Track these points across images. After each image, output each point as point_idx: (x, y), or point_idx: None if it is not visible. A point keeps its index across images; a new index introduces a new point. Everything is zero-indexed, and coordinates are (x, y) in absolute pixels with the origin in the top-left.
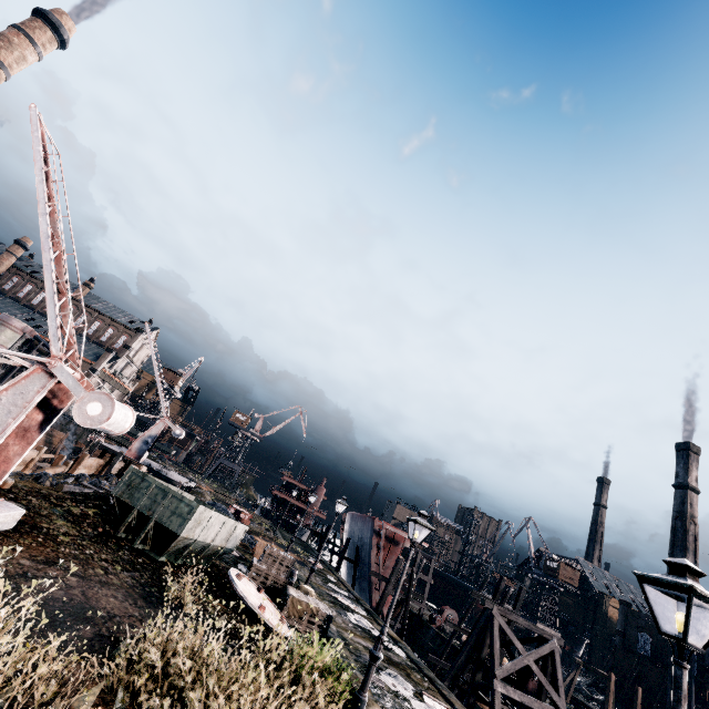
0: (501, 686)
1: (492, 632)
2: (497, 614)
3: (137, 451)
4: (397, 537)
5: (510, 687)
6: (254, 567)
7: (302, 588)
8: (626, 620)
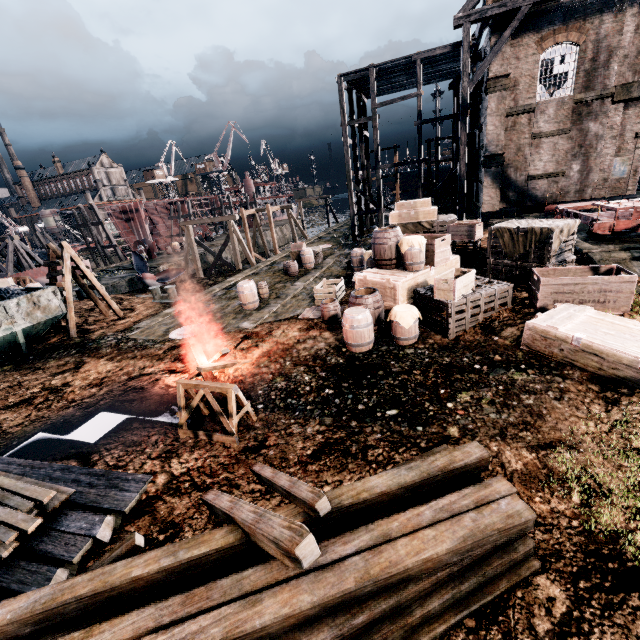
0: None
1: None
2: None
3: None
4: (135, 207)
5: None
6: None
7: None
8: None
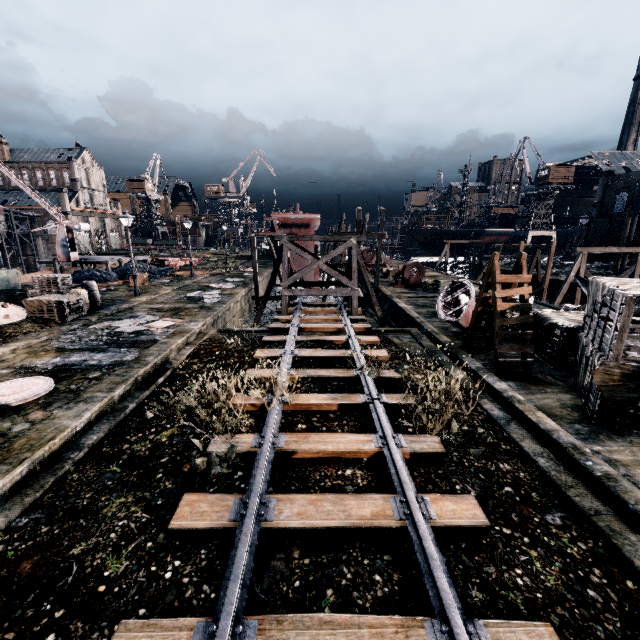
0: (287, 292)
1: (282, 257)
2: (286, 242)
3: (64, 255)
4: (305, 221)
5: (297, 290)
6: (28, 294)
7: (70, 292)
8: (605, 190)
